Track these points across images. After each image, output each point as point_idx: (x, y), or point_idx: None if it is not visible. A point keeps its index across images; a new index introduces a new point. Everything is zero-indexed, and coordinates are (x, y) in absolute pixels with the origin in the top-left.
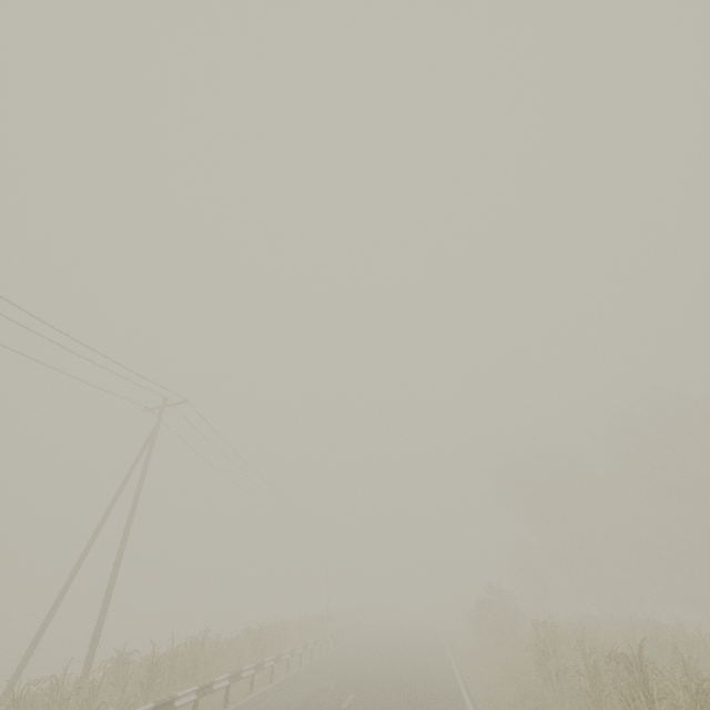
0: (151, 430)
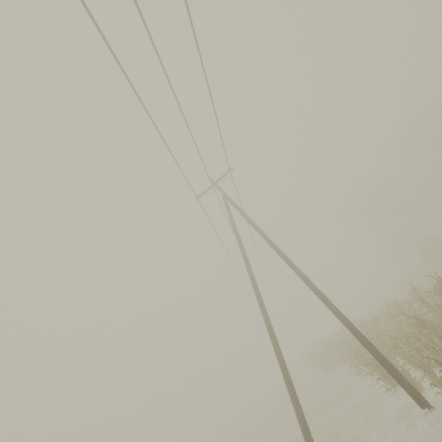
0: (223, 198)
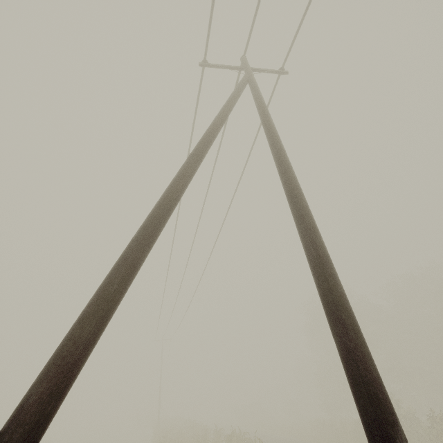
0: (245, 75)
